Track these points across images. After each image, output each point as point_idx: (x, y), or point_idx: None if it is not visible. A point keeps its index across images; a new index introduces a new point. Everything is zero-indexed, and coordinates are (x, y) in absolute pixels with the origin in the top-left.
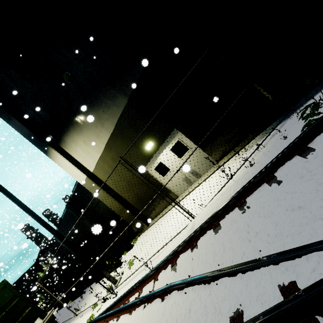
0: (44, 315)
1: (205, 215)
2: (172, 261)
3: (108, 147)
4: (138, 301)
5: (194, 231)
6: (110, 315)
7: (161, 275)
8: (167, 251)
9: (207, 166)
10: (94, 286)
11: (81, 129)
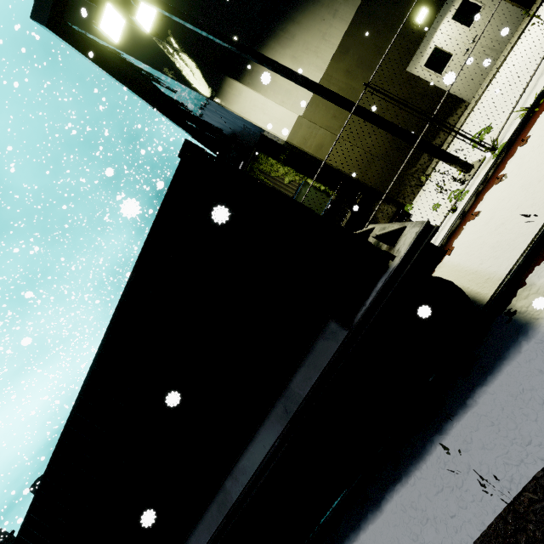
0: None
1: None
2: None
3: (340, 52)
4: None
5: None
6: None
7: None
8: None
9: (512, 26)
10: None
11: (291, 36)
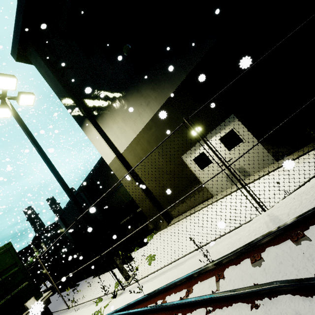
0: (39, 295)
1: (296, 204)
2: (251, 255)
3: (147, 128)
4: (196, 300)
5: (298, 216)
6: (134, 314)
7: (231, 272)
8: (225, 245)
9: (260, 165)
10: (91, 280)
11: (124, 106)
